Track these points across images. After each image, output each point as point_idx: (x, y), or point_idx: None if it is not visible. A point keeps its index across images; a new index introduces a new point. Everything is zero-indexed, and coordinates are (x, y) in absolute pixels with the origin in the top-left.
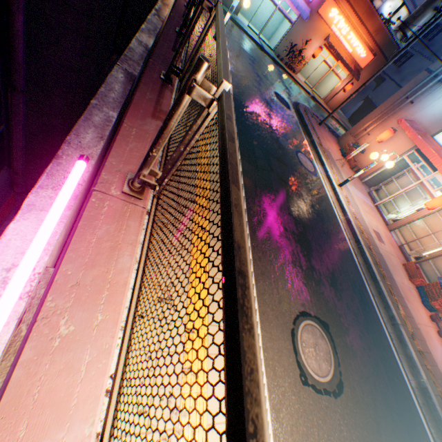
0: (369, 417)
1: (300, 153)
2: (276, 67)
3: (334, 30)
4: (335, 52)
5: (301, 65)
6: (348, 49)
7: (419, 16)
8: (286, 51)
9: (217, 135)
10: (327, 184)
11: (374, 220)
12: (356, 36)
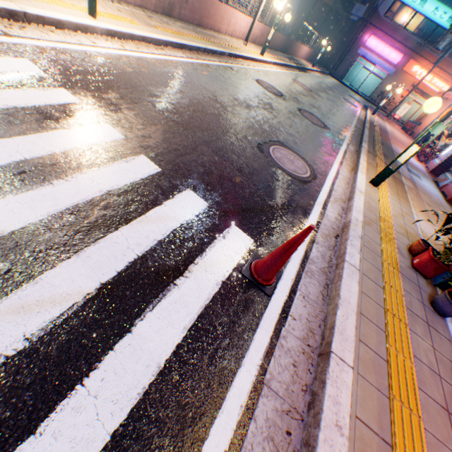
0: (315, 99)
1: (347, 101)
2: (366, 102)
3: (418, 79)
4: (420, 92)
5: (392, 105)
6: (434, 90)
7: (443, 38)
8: (377, 95)
9: (292, 64)
10: (363, 113)
11: (403, 138)
12: (440, 80)
